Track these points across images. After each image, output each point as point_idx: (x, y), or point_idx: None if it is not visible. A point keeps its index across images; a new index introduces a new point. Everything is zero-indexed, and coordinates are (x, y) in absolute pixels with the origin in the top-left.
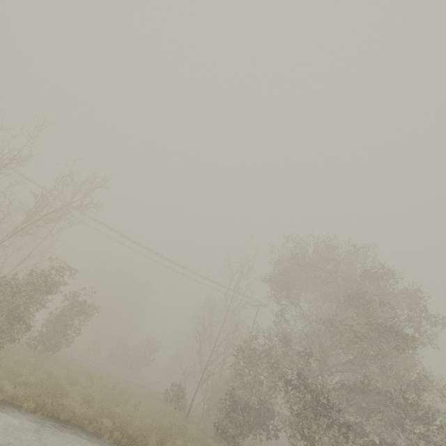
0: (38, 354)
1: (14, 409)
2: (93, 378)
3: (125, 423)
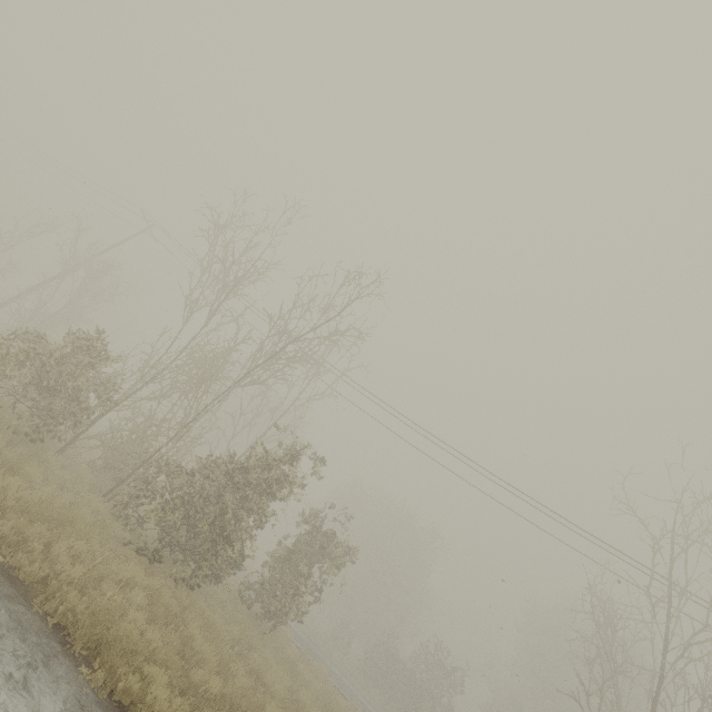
0: (254, 620)
1: None
2: None
3: None
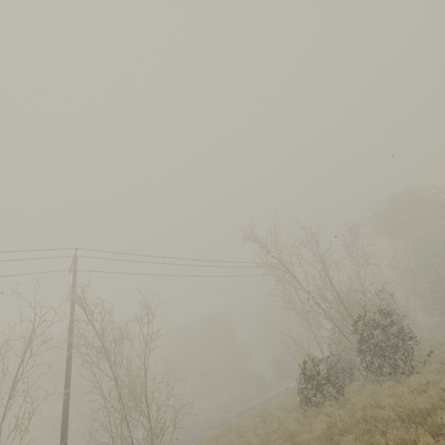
0: None
1: None
2: None
3: None
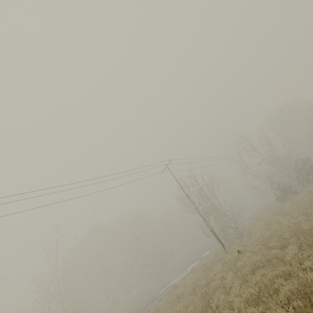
0: None
1: None
2: None
3: None
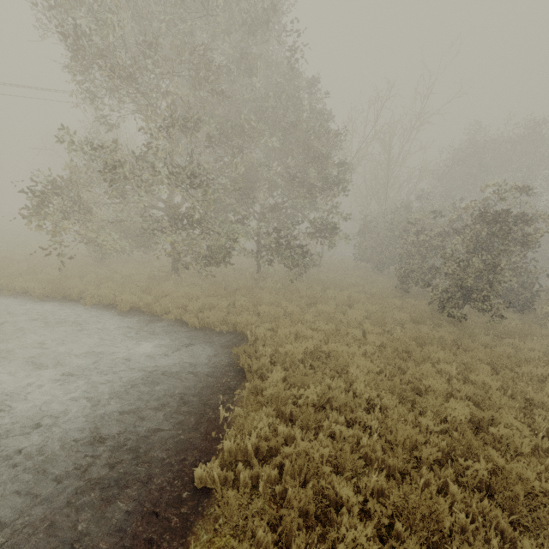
0: None
1: None
2: None
3: None
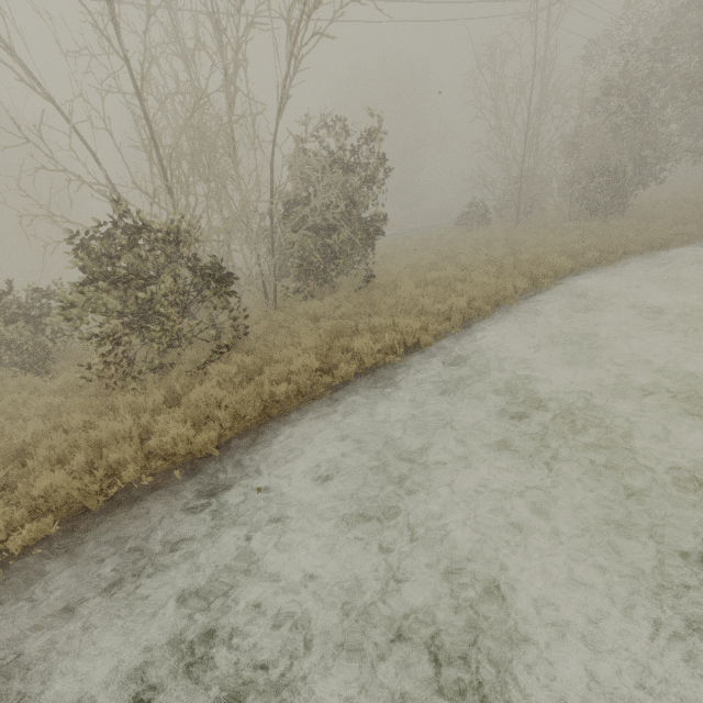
0: None
1: (541, 292)
2: (428, 246)
3: (604, 246)
